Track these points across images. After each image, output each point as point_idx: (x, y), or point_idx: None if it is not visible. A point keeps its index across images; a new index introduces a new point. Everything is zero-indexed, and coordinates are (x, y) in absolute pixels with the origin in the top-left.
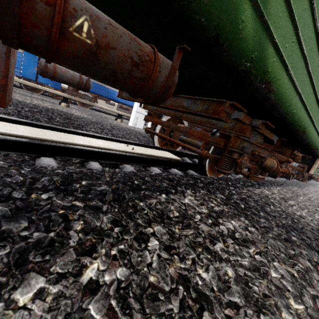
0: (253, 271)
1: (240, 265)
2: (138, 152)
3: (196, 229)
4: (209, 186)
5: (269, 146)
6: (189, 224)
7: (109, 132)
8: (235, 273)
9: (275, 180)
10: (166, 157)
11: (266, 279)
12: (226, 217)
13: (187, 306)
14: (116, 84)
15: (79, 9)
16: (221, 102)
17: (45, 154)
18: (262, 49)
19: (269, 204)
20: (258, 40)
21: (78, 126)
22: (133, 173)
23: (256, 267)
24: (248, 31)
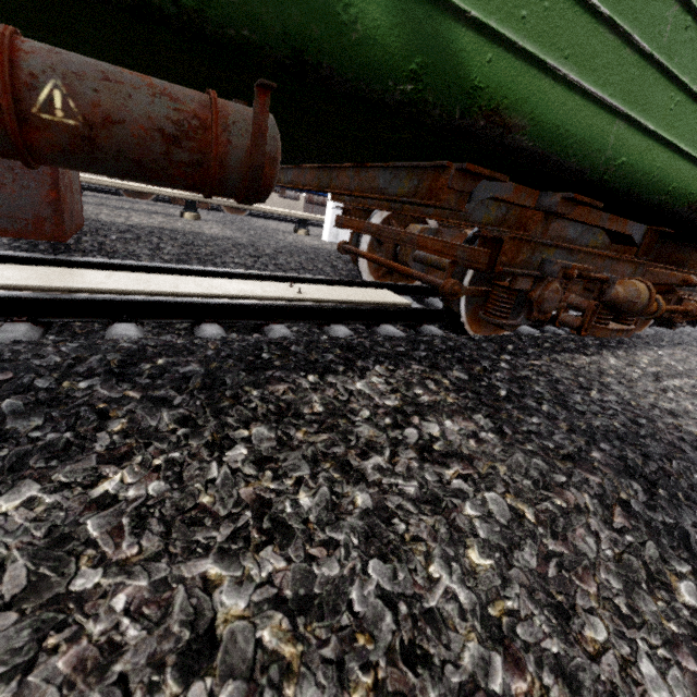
0: (424, 503)
1: (401, 493)
2: (310, 298)
3: (344, 433)
4: (444, 356)
5: (625, 251)
6: (336, 425)
7: (271, 261)
8: (376, 504)
9: (682, 332)
10: (374, 301)
11: (440, 517)
12: (440, 413)
13: (244, 537)
14: (158, 182)
15: (39, 72)
16: (441, 169)
17: (122, 317)
18: (436, 45)
19: (589, 388)
20: (416, 28)
21: (208, 257)
22: (283, 340)
23: (436, 498)
24: (375, 19)
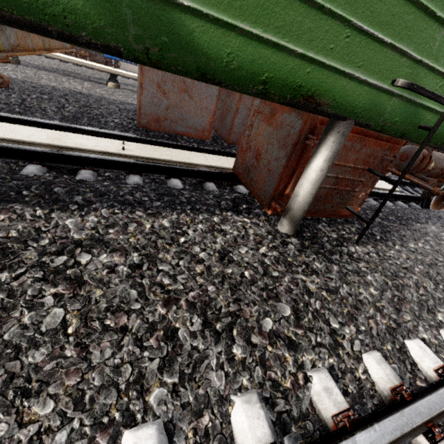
0: None
1: None
2: None
3: None
4: (440, 220)
5: None
6: (441, 240)
7: None
8: None
9: None
10: (388, 189)
11: None
12: None
13: None
14: (425, 176)
15: (432, 160)
16: None
17: None
18: None
19: None
20: None
21: None
22: None
23: None
24: None
